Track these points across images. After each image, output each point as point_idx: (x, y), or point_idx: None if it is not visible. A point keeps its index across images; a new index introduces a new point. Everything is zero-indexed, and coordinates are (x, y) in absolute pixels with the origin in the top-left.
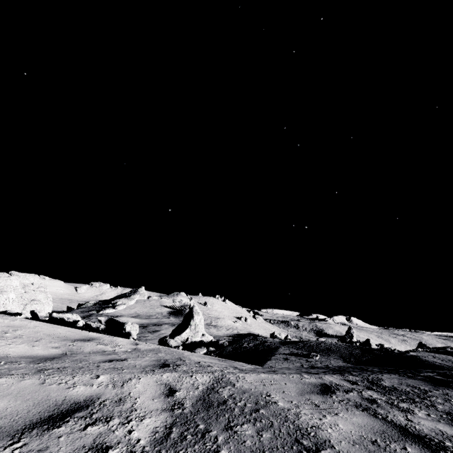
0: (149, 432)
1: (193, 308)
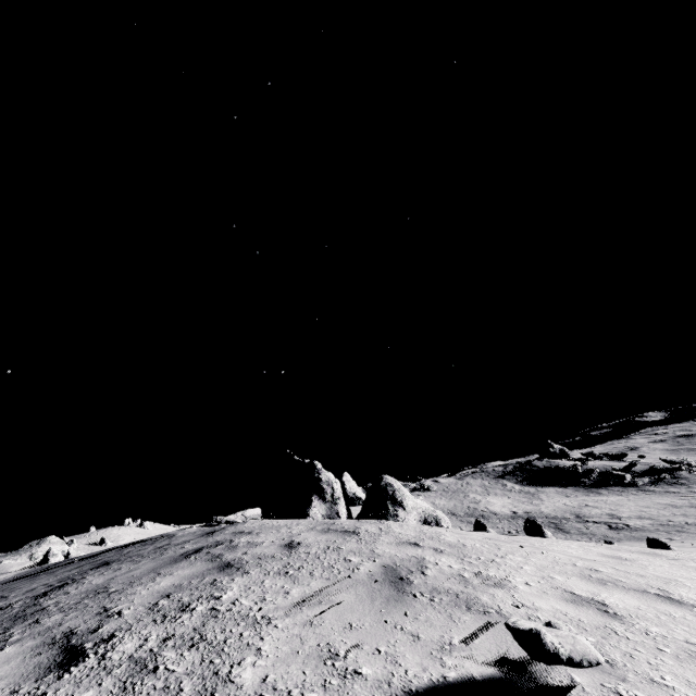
0: (1, 580)
1: (49, 552)
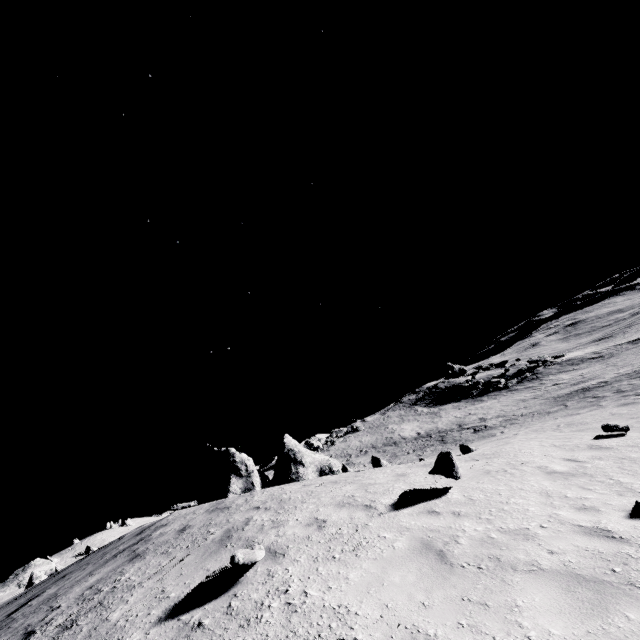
0: None
1: (32, 576)
